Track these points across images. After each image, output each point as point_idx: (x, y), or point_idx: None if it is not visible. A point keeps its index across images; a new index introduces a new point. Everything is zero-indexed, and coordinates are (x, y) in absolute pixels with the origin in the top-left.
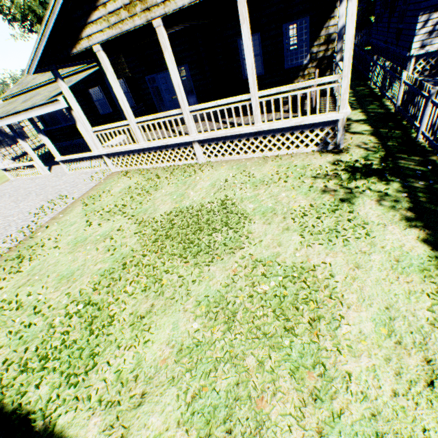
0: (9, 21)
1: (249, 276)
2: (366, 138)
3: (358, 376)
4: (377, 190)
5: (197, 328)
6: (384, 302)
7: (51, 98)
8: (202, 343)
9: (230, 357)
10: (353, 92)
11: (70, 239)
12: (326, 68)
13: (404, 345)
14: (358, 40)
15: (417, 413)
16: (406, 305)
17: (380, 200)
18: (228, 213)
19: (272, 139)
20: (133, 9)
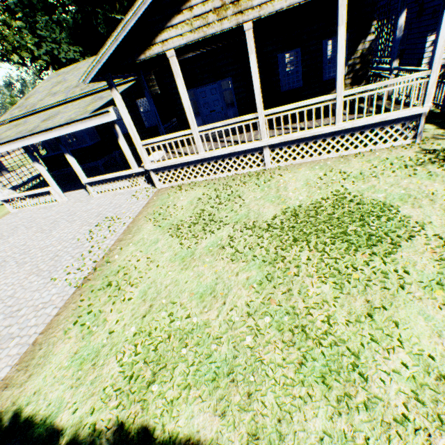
0: None
1: None
2: (436, 132)
3: None
4: None
5: None
6: None
7: (95, 111)
8: None
9: None
10: None
11: (168, 256)
12: (362, 78)
13: None
14: None
15: None
16: None
17: None
18: (358, 205)
19: (350, 138)
20: (223, 12)
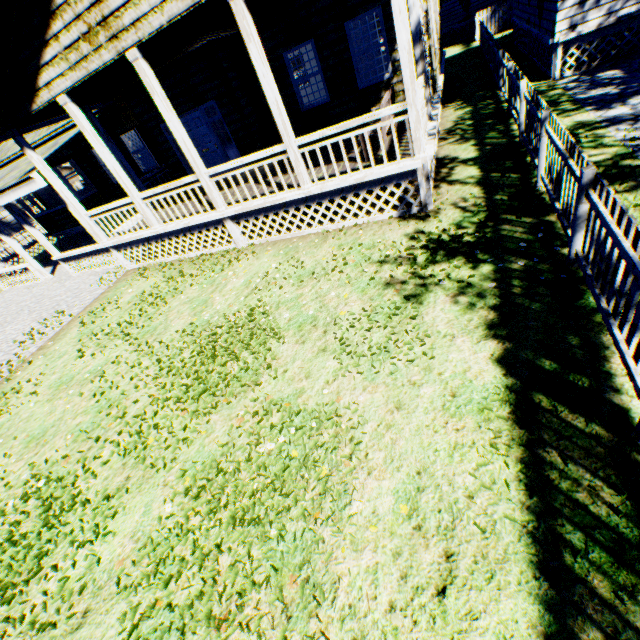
0: None
1: (256, 429)
2: (469, 190)
3: (352, 581)
4: (459, 279)
5: (173, 511)
6: (418, 463)
7: (25, 174)
8: (173, 535)
9: (201, 555)
10: (473, 111)
11: (53, 380)
12: None
13: (424, 531)
14: (499, 18)
15: (412, 637)
16: (446, 467)
17: (459, 295)
18: (255, 329)
19: (331, 206)
20: (95, 39)
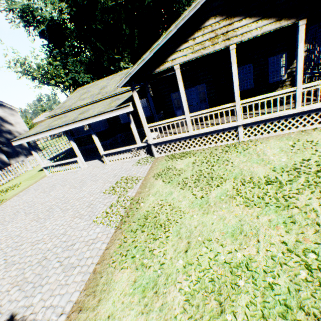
0: (32, 79)
1: None
2: None
3: None
4: None
5: None
6: None
7: (118, 105)
8: None
9: None
10: None
11: (186, 204)
12: None
13: None
14: None
15: None
16: None
17: None
18: None
19: (307, 118)
20: (215, 40)
